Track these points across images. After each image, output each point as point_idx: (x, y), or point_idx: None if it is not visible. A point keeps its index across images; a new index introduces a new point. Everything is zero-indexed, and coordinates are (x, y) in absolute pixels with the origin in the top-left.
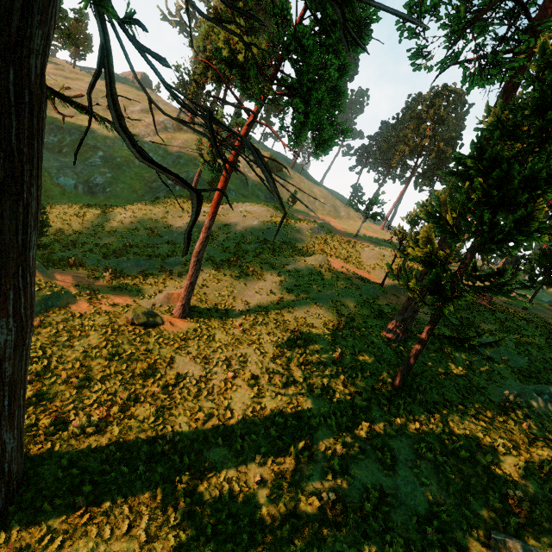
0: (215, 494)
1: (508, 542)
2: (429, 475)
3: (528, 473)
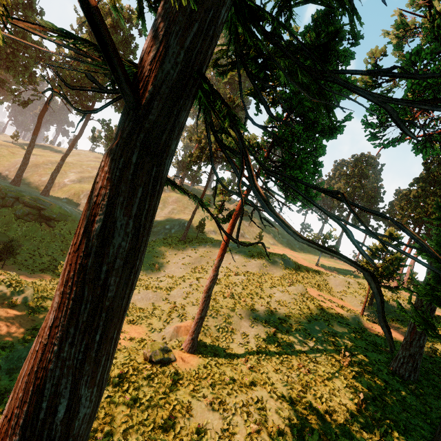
0: None
1: None
2: None
3: None
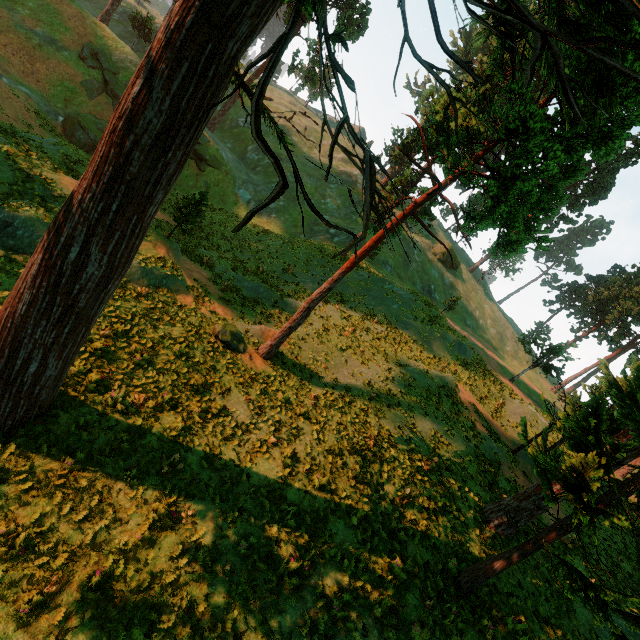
0: (177, 549)
1: None
2: None
3: None
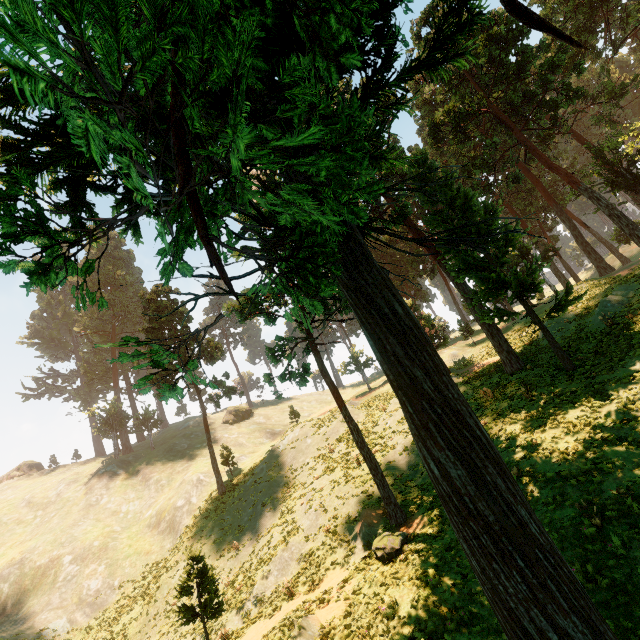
0: None
1: None
2: None
3: None
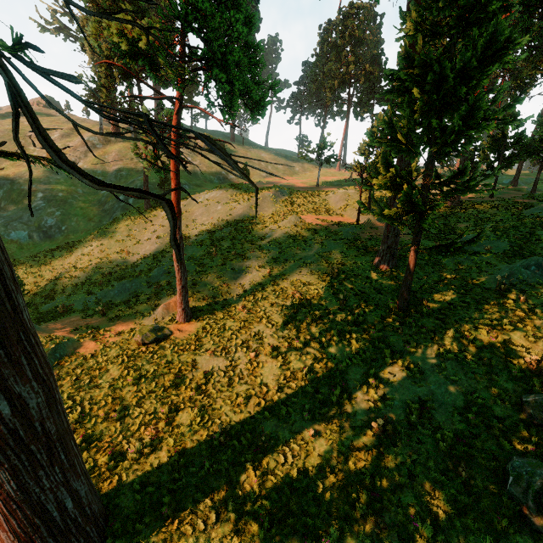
0: (280, 459)
1: (538, 399)
2: (455, 372)
3: (537, 338)
